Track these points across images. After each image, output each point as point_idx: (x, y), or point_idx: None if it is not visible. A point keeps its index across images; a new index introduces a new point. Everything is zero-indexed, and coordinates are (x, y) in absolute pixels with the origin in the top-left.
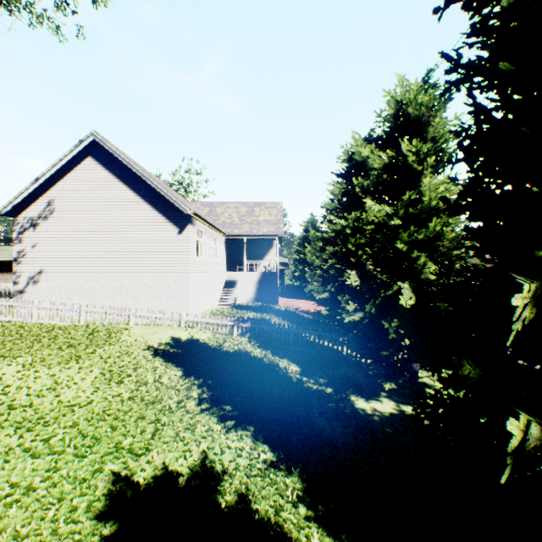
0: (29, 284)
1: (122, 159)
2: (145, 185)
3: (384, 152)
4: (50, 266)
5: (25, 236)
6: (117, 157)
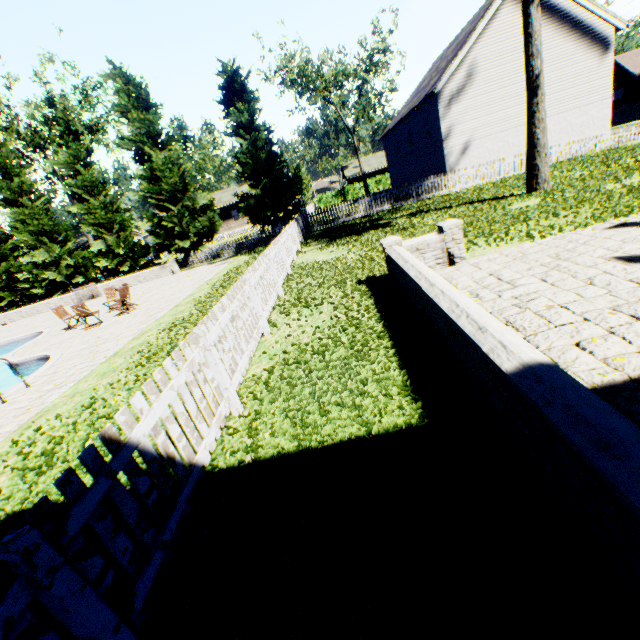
0: (459, 158)
1: None
2: (567, 14)
3: None
4: (477, 134)
5: (450, 111)
6: None
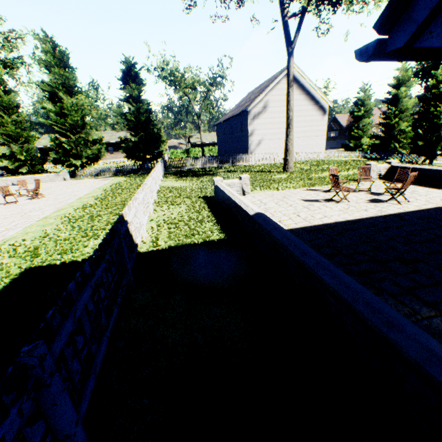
0: (256, 147)
1: (305, 78)
2: (310, 92)
3: (438, 83)
4: (265, 137)
5: (254, 122)
6: (298, 76)
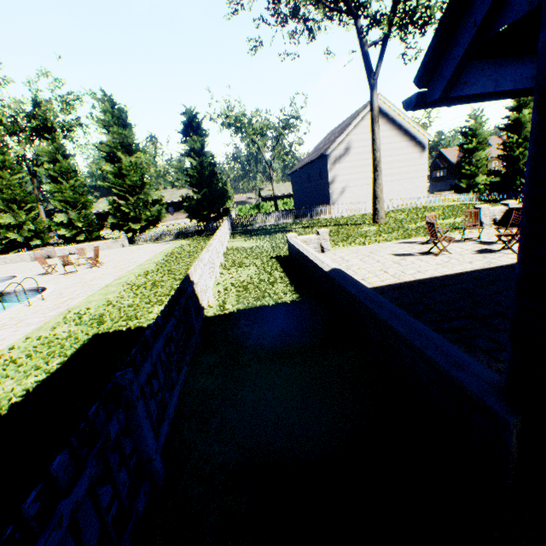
0: (339, 196)
1: (395, 111)
2: (402, 126)
3: None
4: (350, 183)
5: (335, 167)
6: (386, 109)
